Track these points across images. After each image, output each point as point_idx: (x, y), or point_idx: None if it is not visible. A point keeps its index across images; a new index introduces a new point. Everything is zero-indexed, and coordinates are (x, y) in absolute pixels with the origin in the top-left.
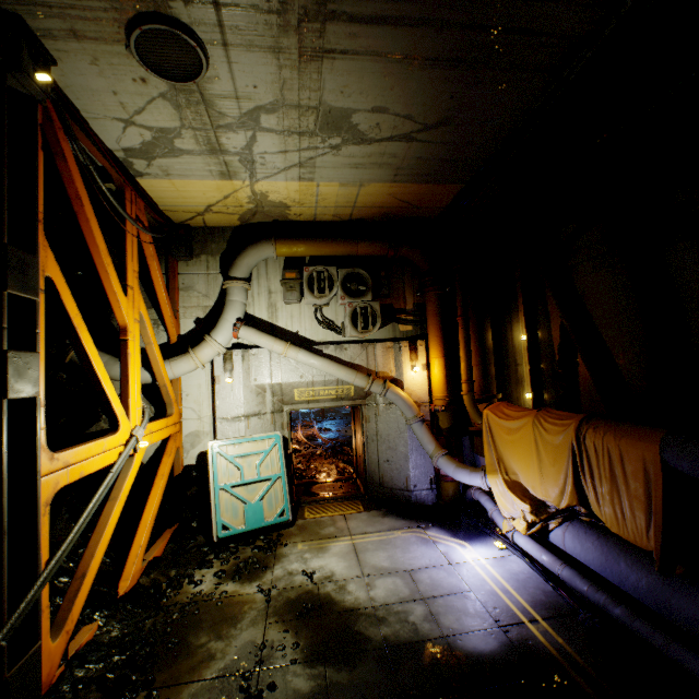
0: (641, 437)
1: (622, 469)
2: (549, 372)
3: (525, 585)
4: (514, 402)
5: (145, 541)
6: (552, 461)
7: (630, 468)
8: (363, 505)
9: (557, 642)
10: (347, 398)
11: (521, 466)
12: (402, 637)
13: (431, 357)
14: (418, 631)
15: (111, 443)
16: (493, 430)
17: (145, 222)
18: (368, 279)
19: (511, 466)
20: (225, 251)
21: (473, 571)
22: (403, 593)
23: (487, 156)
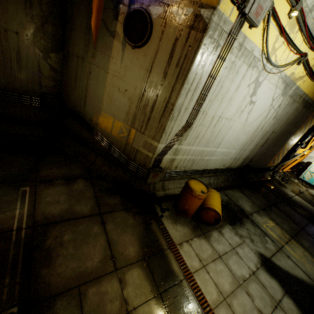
0: None
1: None
2: None
3: None
4: None
5: (289, 167)
6: None
7: None
8: None
9: None
10: None
11: None
12: None
13: None
14: None
15: (302, 150)
16: None
17: None
18: None
19: None
20: None
21: None
22: None
23: None
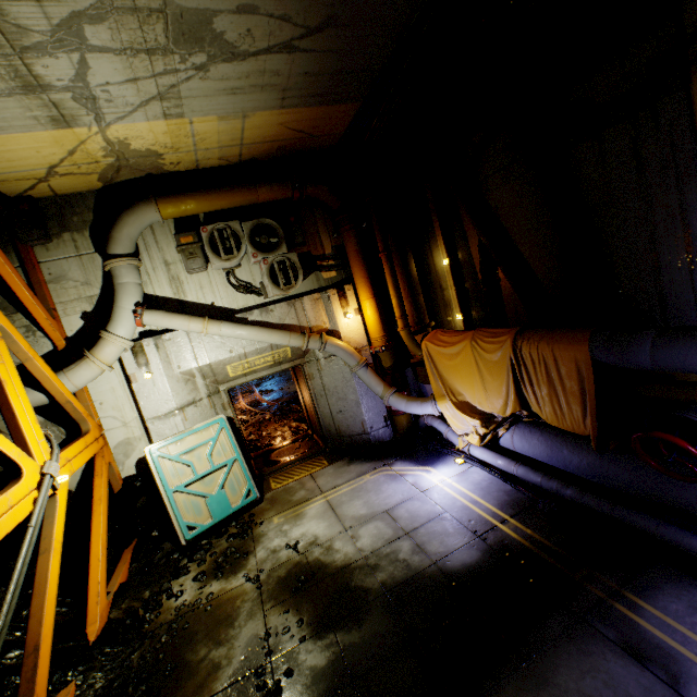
0: (572, 340)
1: (557, 372)
2: (475, 292)
3: (490, 491)
4: (446, 326)
5: (103, 575)
6: (493, 377)
7: (565, 369)
8: (326, 459)
9: (527, 534)
10: (286, 360)
11: (466, 387)
12: (398, 577)
13: (362, 300)
14: (411, 566)
15: (18, 494)
16: (434, 359)
17: None
18: (278, 228)
19: (457, 389)
20: (94, 224)
21: (443, 493)
22: (387, 534)
23: (382, 65)
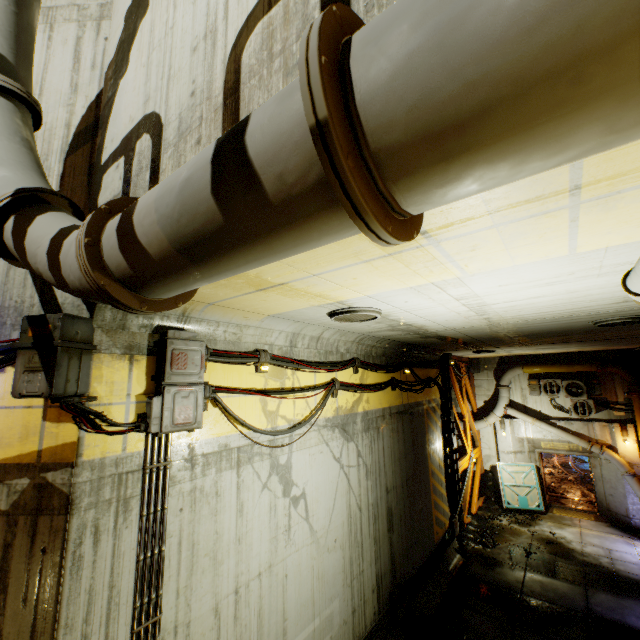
0: None
1: None
2: None
3: None
4: None
5: (476, 497)
6: None
7: None
8: (593, 517)
9: None
10: (577, 451)
11: None
12: (592, 562)
13: (639, 436)
14: (601, 563)
15: (466, 459)
16: None
17: (464, 369)
18: (583, 386)
19: None
20: (495, 368)
21: None
22: (600, 553)
23: None
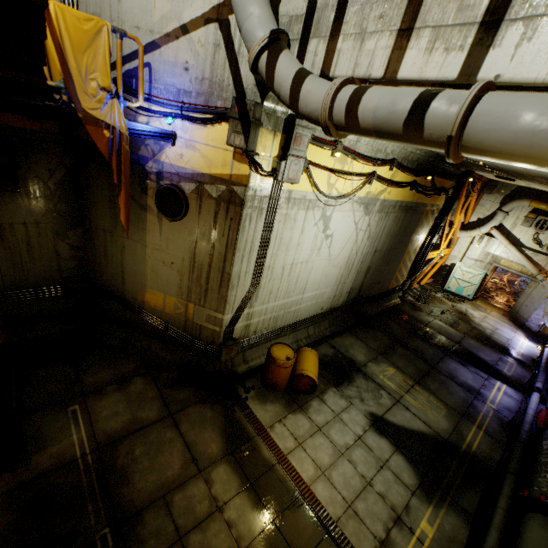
0: None
1: None
2: None
3: (529, 351)
4: None
5: (428, 277)
6: None
7: None
8: (502, 313)
9: (518, 354)
10: (525, 274)
11: None
12: (479, 329)
13: None
14: (484, 331)
15: (436, 253)
16: None
17: (478, 188)
18: None
19: None
20: (507, 195)
21: (517, 341)
22: (489, 328)
23: None
